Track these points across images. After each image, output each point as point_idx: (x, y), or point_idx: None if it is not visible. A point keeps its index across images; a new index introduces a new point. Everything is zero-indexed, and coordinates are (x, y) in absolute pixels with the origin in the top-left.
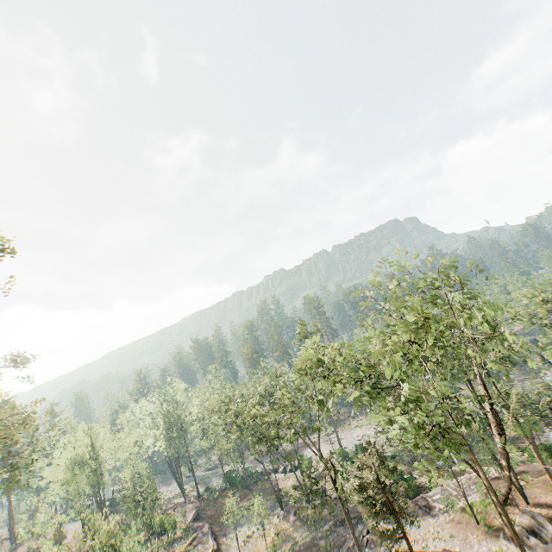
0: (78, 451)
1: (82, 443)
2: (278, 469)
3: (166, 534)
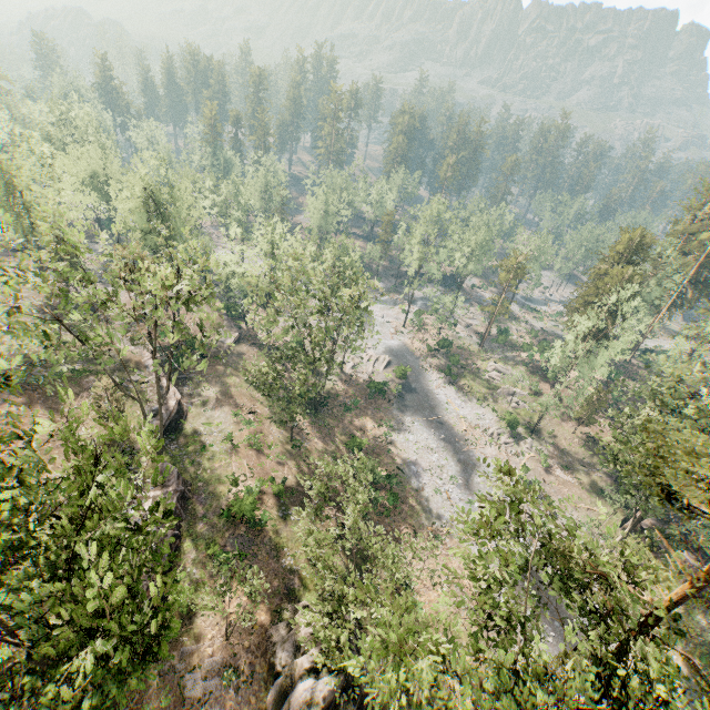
0: None
1: None
2: None
3: None
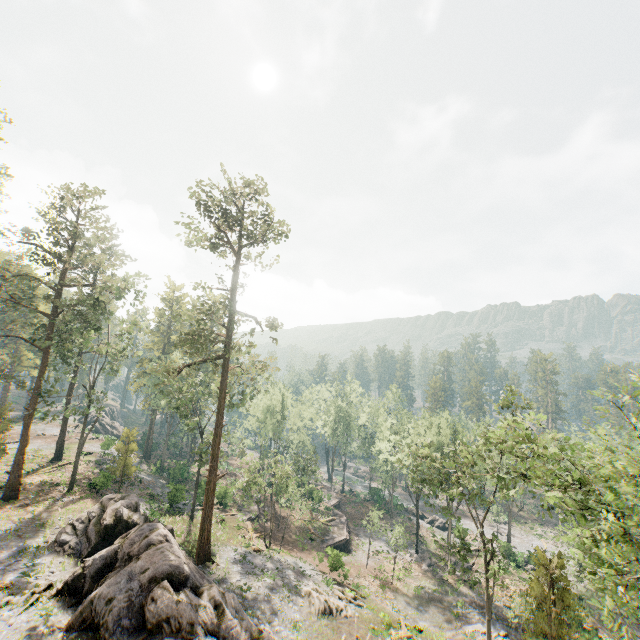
0: (273, 402)
1: (276, 398)
2: (424, 517)
3: (313, 502)
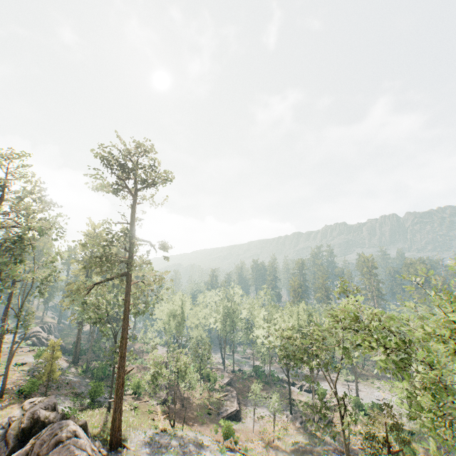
0: (174, 307)
1: (177, 304)
2: (295, 384)
3: (210, 383)
